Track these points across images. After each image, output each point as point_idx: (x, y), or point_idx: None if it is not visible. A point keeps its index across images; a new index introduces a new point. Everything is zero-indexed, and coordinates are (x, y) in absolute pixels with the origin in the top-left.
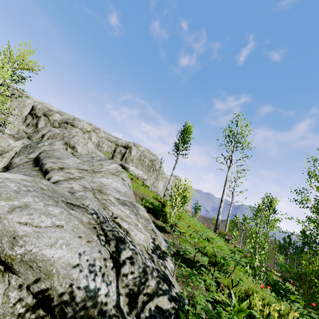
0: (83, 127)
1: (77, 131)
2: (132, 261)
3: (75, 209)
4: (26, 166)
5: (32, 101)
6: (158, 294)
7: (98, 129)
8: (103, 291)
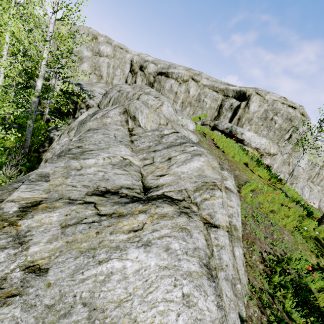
0: (178, 76)
1: (172, 84)
2: None
3: None
4: None
5: (130, 56)
6: None
7: (199, 75)
8: None
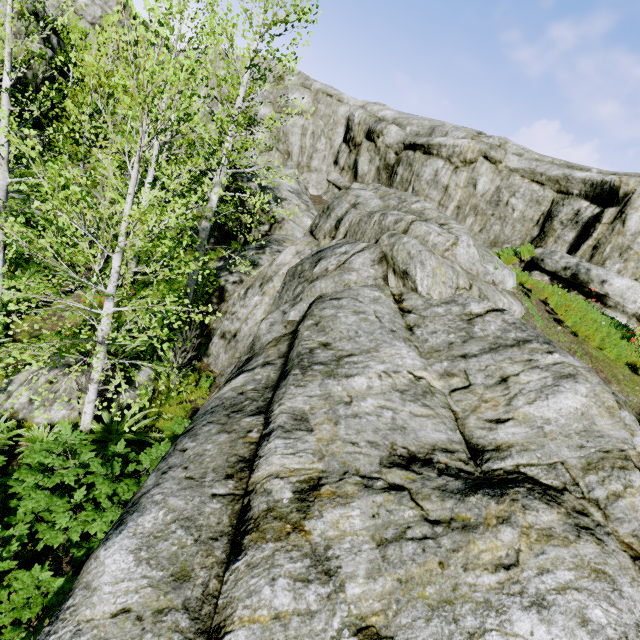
0: (454, 153)
1: (437, 169)
2: None
3: None
4: (265, 367)
5: (347, 109)
6: None
7: (501, 148)
8: None
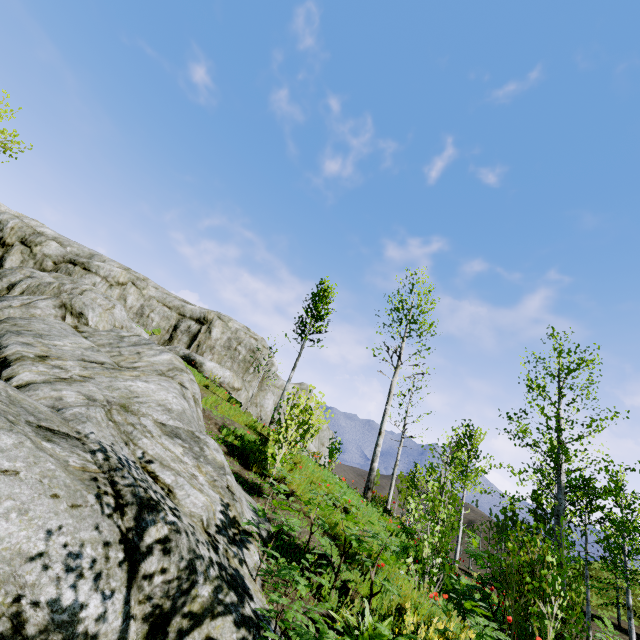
0: (110, 275)
1: (96, 282)
2: (167, 548)
3: (56, 439)
4: None
5: None
6: (215, 614)
7: (145, 281)
8: (93, 611)
